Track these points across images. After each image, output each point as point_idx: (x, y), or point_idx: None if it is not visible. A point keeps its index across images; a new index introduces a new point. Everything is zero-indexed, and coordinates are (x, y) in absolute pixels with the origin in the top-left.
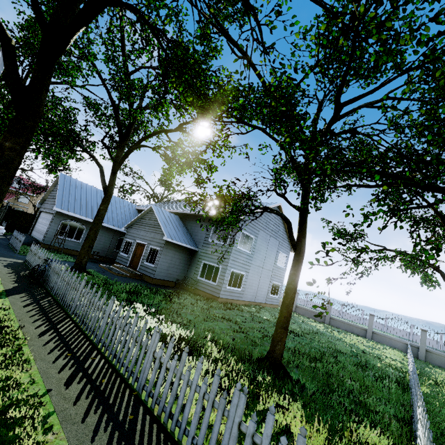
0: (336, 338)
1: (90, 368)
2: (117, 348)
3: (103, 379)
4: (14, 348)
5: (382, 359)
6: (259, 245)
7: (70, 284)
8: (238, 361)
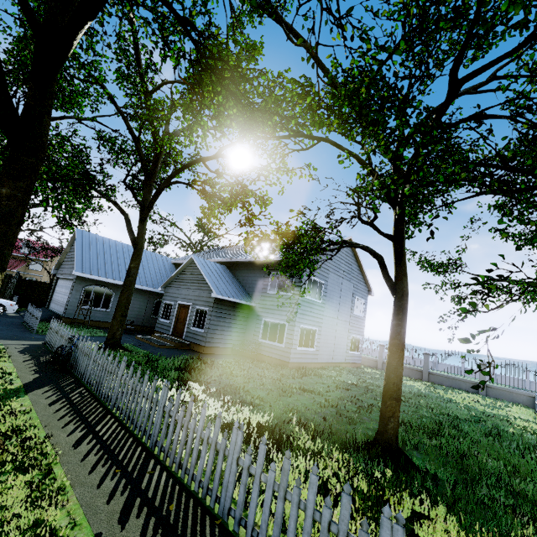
0: (446, 400)
1: (149, 489)
2: (181, 453)
3: (171, 505)
4: (42, 471)
5: (511, 421)
6: (330, 291)
7: (106, 368)
8: (340, 450)
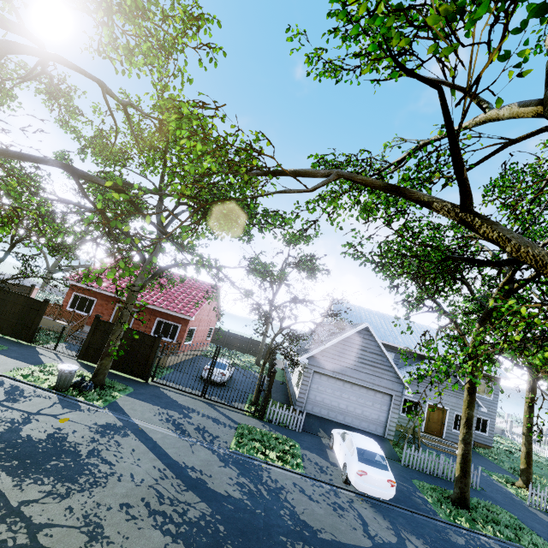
0: None
1: None
2: None
3: None
4: None
5: None
6: None
7: None
8: None
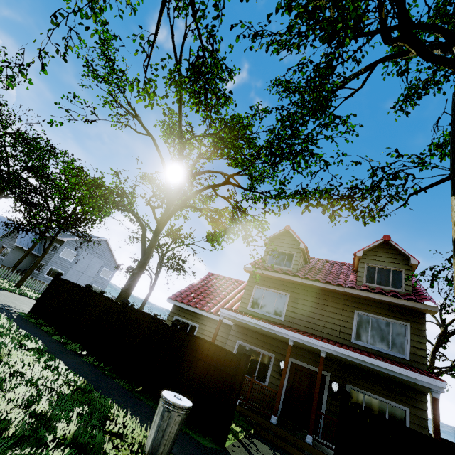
0: None
1: None
2: None
3: None
4: None
5: None
6: (81, 258)
7: None
8: None
